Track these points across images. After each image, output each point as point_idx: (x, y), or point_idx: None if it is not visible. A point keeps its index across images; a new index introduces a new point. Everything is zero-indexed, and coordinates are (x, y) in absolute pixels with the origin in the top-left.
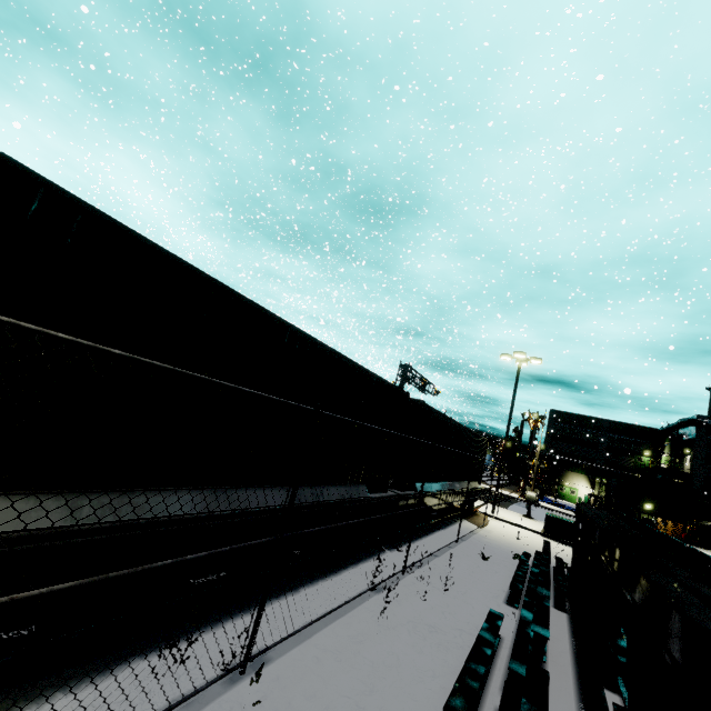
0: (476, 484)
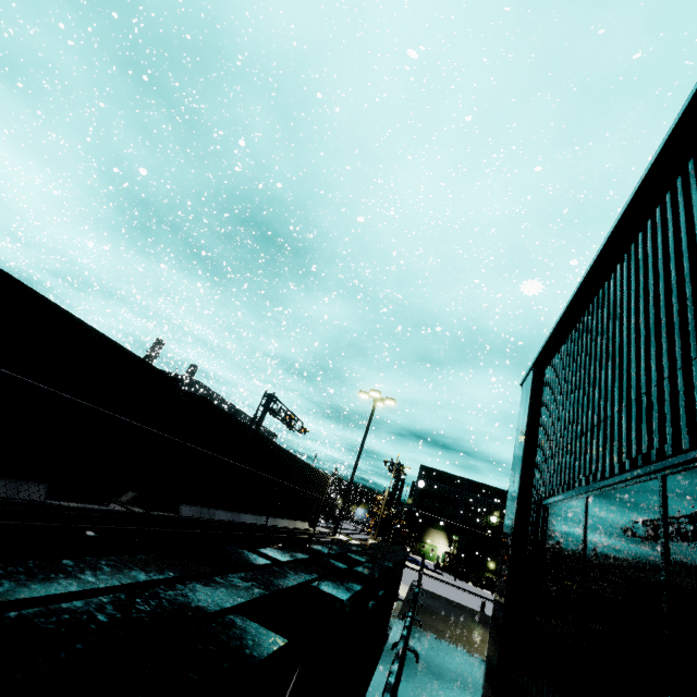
0: (304, 525)
